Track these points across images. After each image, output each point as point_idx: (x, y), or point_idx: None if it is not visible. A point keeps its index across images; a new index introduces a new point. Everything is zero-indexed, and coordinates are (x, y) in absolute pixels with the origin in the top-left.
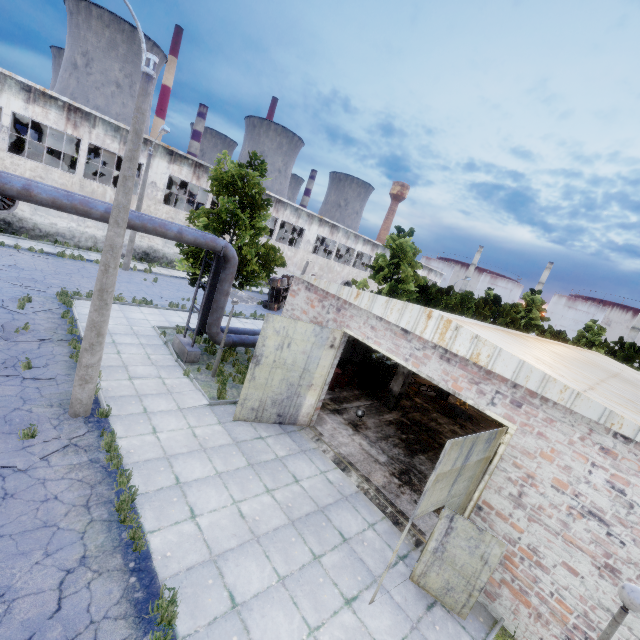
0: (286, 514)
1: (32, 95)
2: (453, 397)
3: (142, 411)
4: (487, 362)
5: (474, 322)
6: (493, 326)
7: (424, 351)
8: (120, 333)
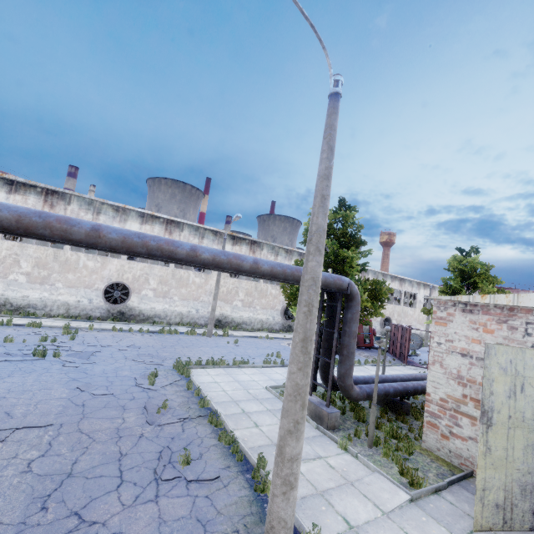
0: None
1: (145, 219)
2: None
3: (346, 526)
4: None
5: None
6: None
7: None
8: (242, 399)
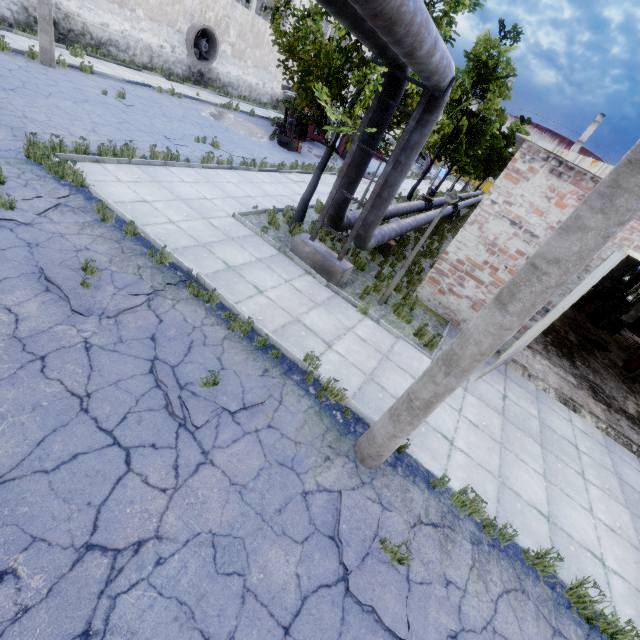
0: (618, 502)
1: None
2: None
3: None
4: None
5: None
6: None
7: None
8: (212, 241)
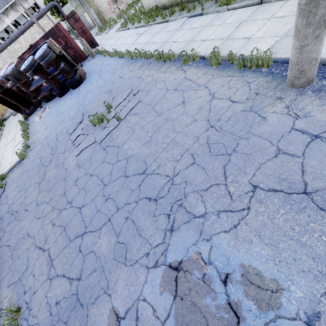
0: None
1: (6, 14)
2: None
3: None
4: None
5: None
6: None
7: None
8: None
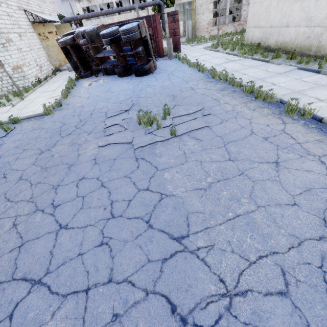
0: None
1: None
2: None
3: None
4: None
5: None
6: None
7: None
8: None
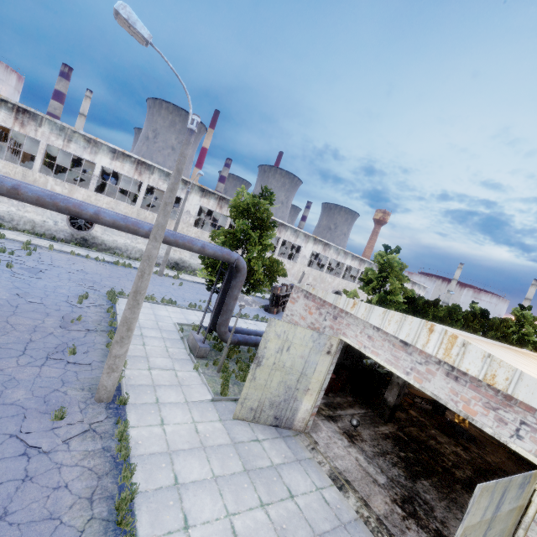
0: None
1: (116, 155)
2: (450, 412)
3: (154, 401)
4: (506, 386)
5: (478, 338)
6: (497, 343)
7: (427, 366)
8: (148, 327)
